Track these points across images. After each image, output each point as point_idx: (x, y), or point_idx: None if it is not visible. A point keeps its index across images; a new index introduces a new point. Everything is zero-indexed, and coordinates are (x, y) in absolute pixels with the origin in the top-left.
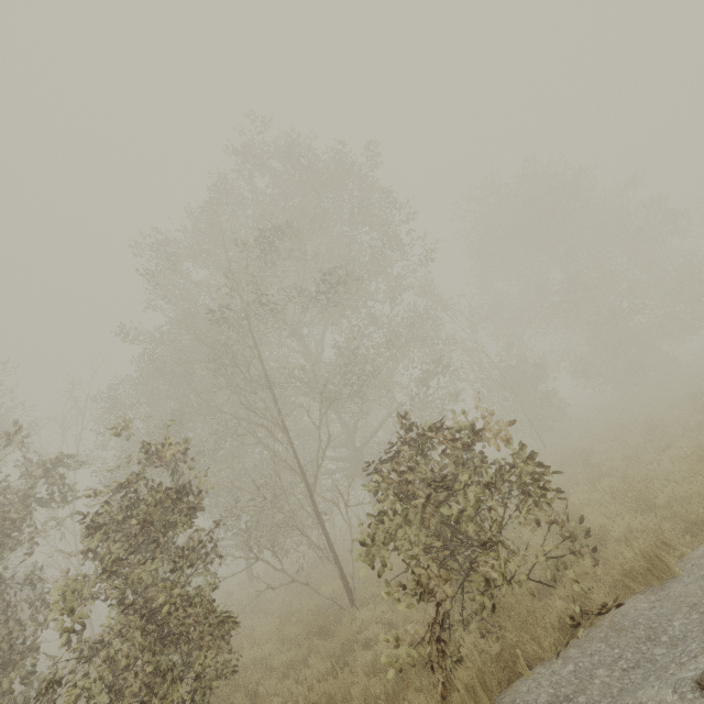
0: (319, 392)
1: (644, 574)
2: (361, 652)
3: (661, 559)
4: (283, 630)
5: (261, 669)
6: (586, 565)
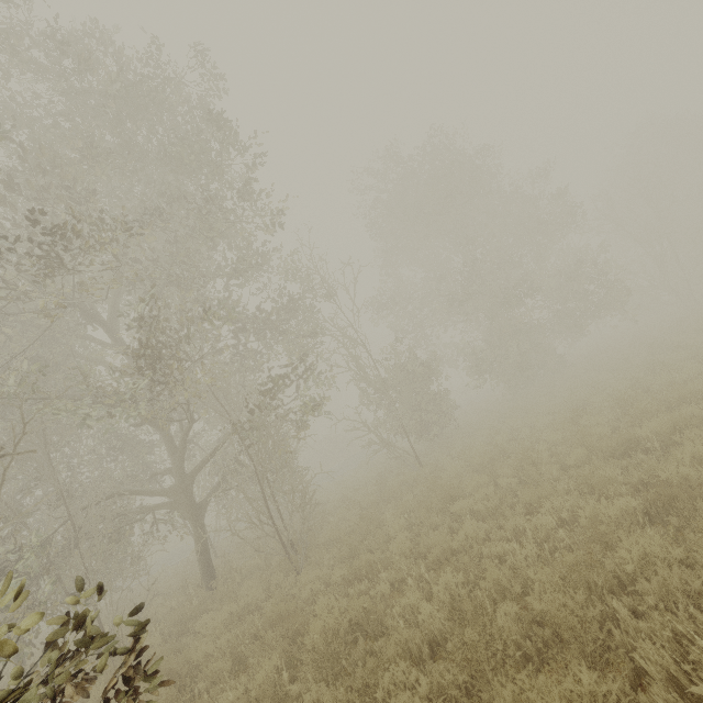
0: None
1: None
2: None
3: None
4: None
5: None
6: None
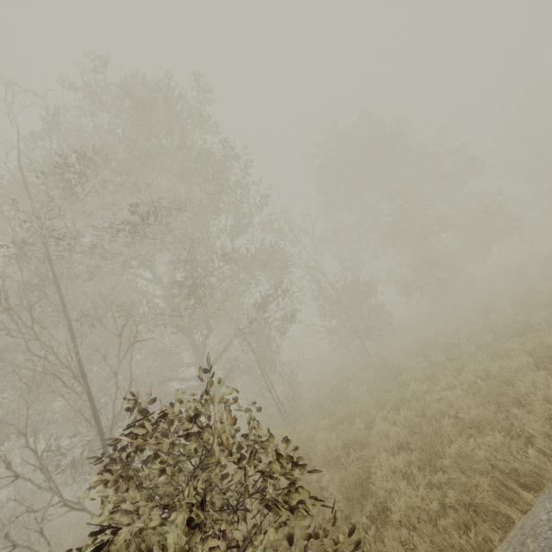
0: (118, 334)
1: None
2: None
3: None
4: None
5: None
6: None
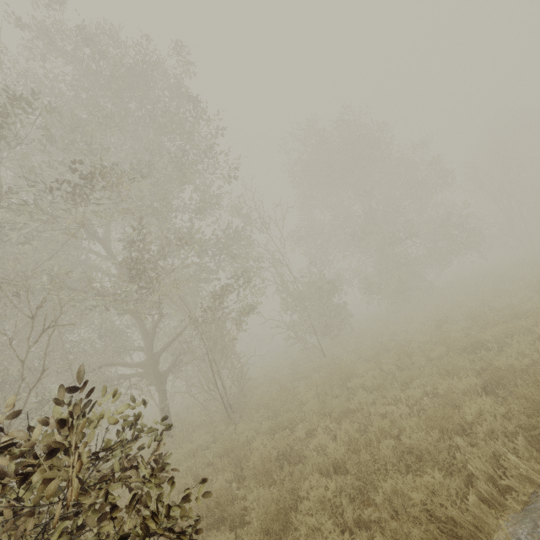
0: (32, 316)
1: None
2: None
3: None
4: None
5: None
6: None
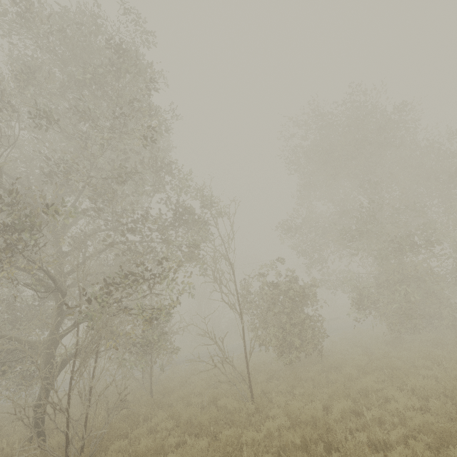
0: None
1: None
2: None
3: None
4: None
5: None
6: None
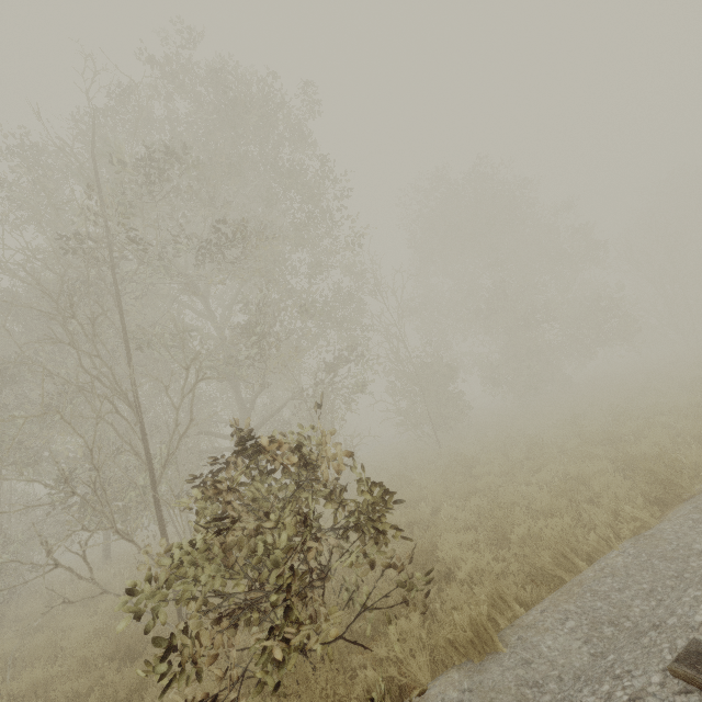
0: (186, 367)
1: (466, 647)
2: (154, 694)
3: (488, 630)
4: (79, 652)
5: (40, 698)
6: (413, 623)
